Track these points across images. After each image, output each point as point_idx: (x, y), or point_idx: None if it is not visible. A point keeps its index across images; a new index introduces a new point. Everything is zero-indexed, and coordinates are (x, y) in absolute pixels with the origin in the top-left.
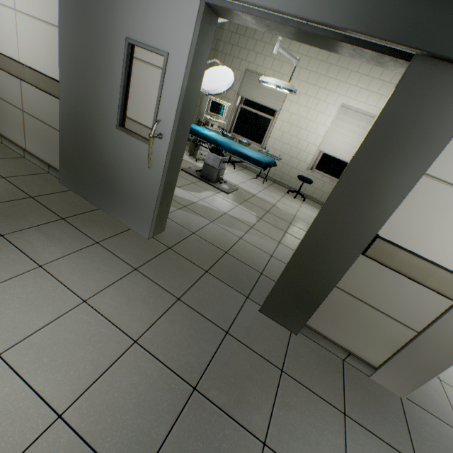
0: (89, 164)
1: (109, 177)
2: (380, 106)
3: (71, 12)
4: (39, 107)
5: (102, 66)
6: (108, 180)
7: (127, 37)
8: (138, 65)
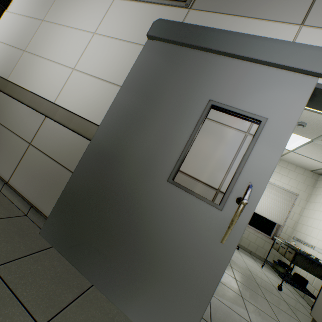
0: (102, 216)
1: (131, 239)
2: (283, 181)
3: (143, 75)
4: (54, 143)
5: (167, 119)
6: (128, 243)
7: (210, 100)
8: (209, 124)
